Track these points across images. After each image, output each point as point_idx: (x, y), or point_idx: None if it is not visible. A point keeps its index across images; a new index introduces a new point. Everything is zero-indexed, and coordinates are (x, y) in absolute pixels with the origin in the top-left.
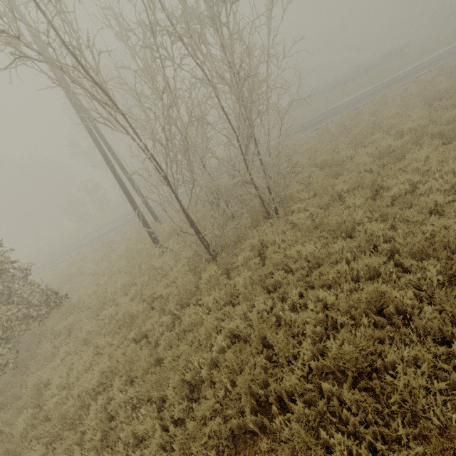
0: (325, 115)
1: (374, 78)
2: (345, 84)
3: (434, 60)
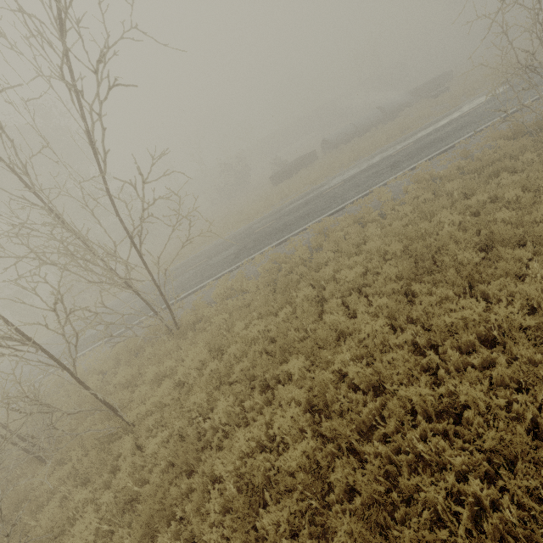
0: (307, 207)
1: (394, 132)
2: (365, 132)
3: (465, 123)
